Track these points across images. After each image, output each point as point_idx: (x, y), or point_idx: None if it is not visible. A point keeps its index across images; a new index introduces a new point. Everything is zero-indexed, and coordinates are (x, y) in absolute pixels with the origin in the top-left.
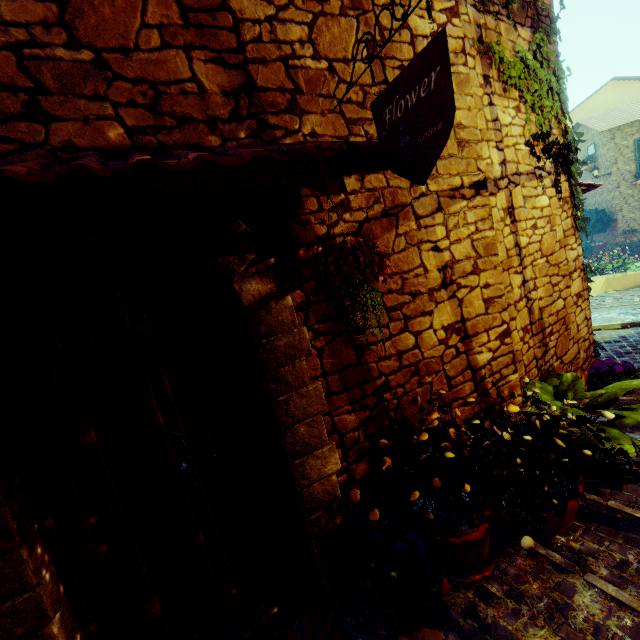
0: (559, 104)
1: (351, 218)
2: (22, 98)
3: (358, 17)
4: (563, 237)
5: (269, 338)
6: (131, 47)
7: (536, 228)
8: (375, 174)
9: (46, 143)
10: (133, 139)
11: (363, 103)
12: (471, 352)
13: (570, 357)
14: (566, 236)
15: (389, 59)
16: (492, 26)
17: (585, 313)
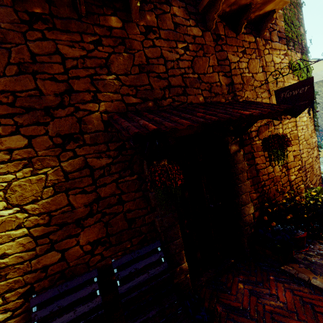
0: None
1: (256, 125)
2: (182, 89)
3: (260, 59)
4: (311, 133)
5: (236, 165)
6: (205, 72)
7: (303, 129)
8: None
9: (186, 102)
10: (205, 100)
11: (260, 87)
12: (289, 175)
13: (314, 182)
14: (312, 133)
15: (267, 72)
16: (290, 54)
17: (318, 164)
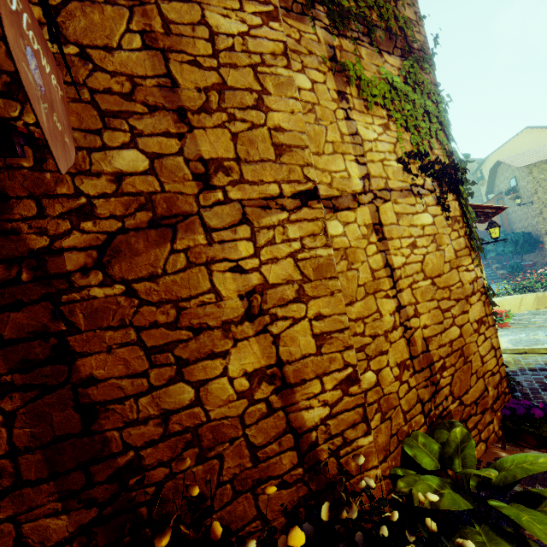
0: (440, 127)
1: (95, 228)
2: None
3: (133, 7)
4: (455, 257)
5: None
6: None
7: (416, 247)
8: (142, 175)
9: None
10: None
11: (131, 95)
12: (293, 407)
13: (474, 396)
14: (459, 256)
15: (176, 53)
16: (350, 49)
17: (491, 341)
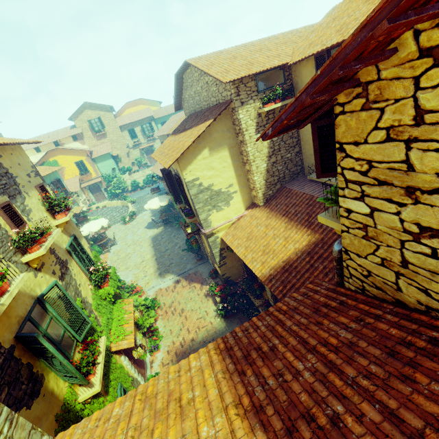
0: None
1: None
2: None
3: None
4: None
5: None
6: None
7: None
8: None
9: None
10: None
11: None
12: None
13: None
14: None
15: None
16: None
17: None
